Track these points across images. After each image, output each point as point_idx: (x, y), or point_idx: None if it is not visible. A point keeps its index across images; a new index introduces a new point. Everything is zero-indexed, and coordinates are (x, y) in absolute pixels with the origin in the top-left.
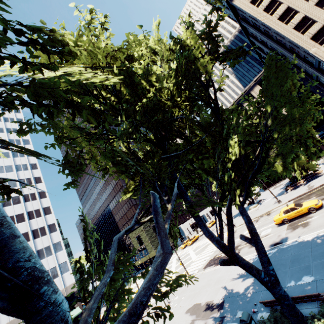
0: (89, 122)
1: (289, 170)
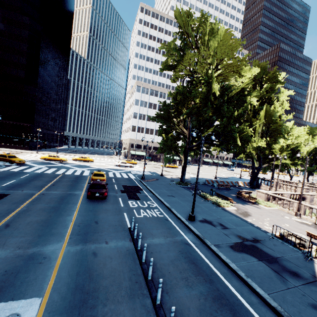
0: None
1: None
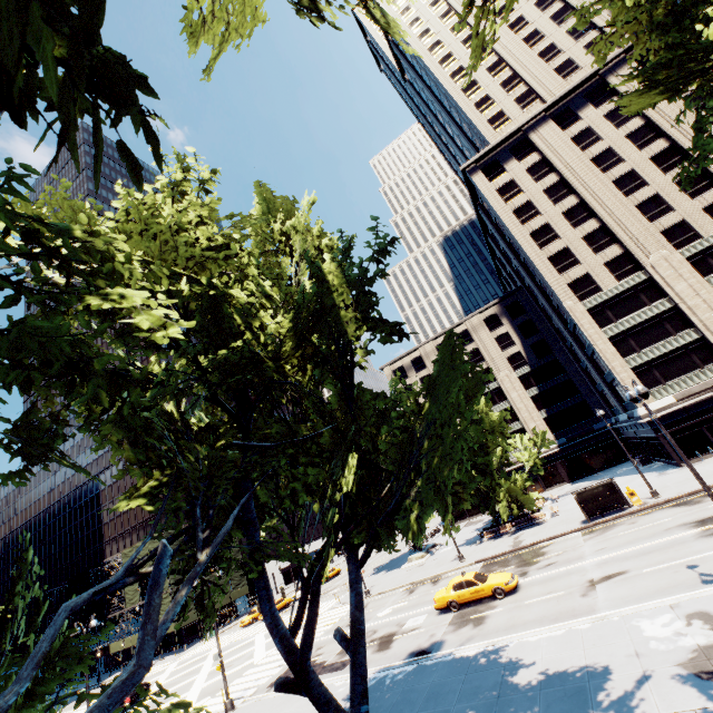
0: (96, 401)
1: (494, 499)
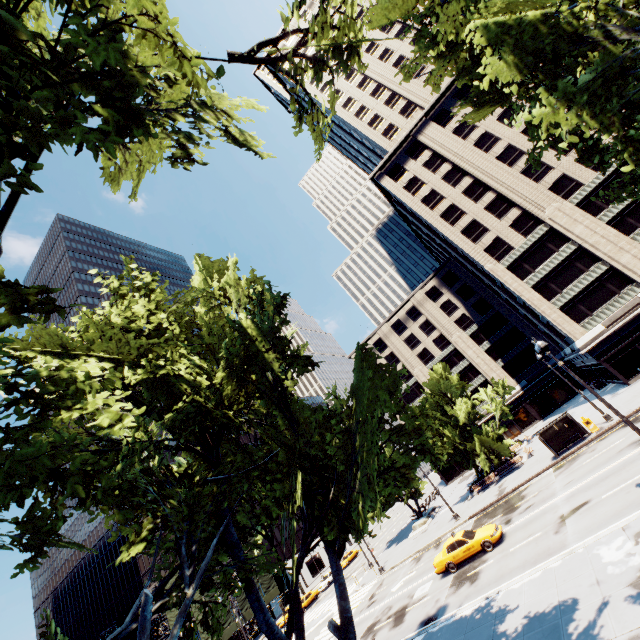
0: (74, 495)
1: (472, 454)
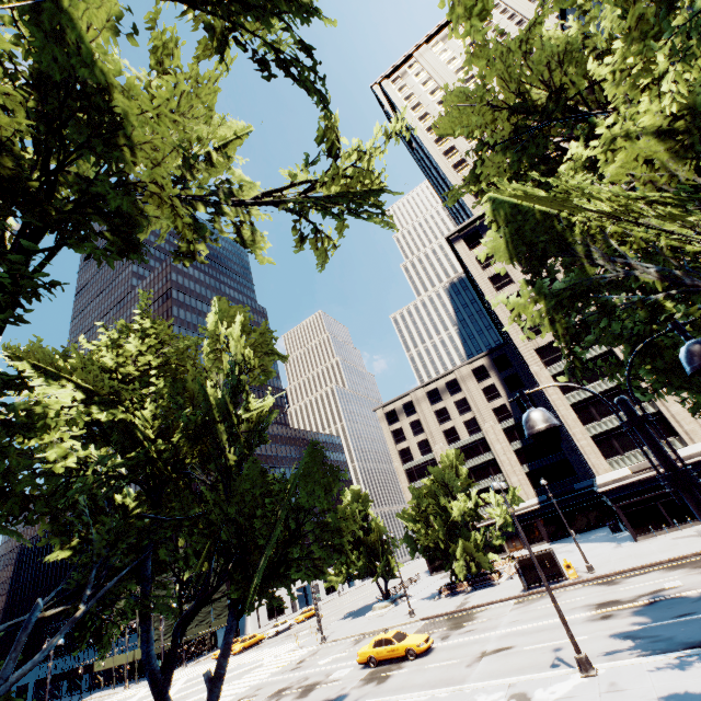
0: (11, 512)
1: (452, 556)
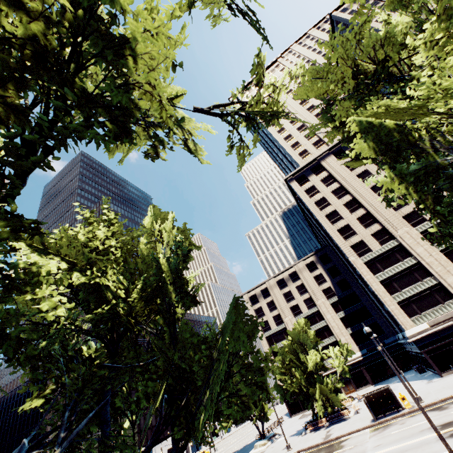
0: (5, 354)
1: (312, 398)
